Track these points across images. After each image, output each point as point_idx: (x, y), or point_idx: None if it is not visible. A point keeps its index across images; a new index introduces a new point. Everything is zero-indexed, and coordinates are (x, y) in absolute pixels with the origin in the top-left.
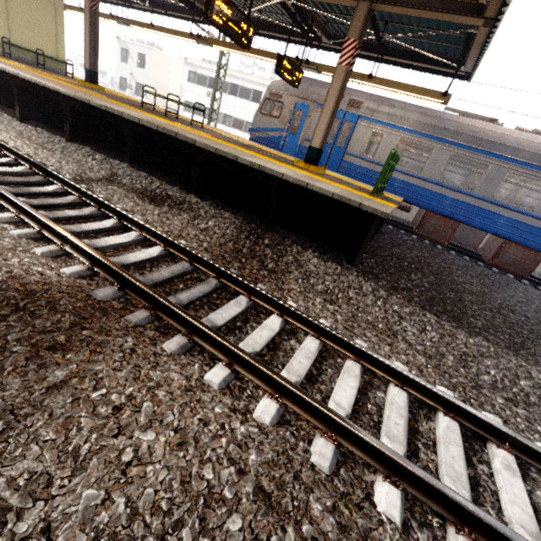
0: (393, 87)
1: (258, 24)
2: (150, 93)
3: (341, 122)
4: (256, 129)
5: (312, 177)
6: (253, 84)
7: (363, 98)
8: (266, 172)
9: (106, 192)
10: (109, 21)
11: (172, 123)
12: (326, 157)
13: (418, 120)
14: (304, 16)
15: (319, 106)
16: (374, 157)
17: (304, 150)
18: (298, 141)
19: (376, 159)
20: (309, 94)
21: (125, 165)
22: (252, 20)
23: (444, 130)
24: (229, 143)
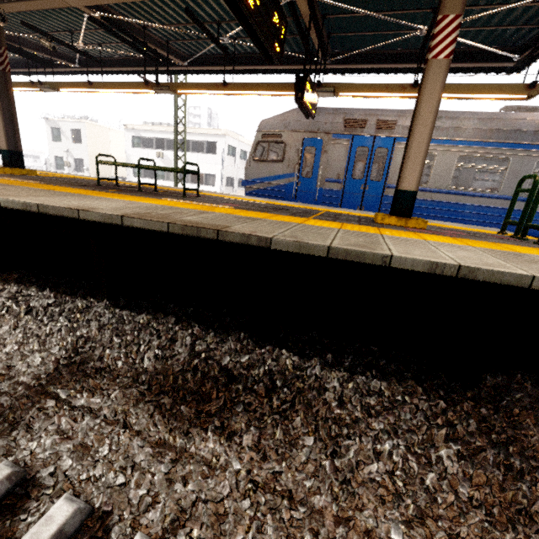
0: (452, 91)
1: (226, 60)
2: (108, 163)
3: (371, 150)
4: (253, 181)
5: (479, 246)
6: (204, 136)
7: (394, 116)
8: (480, 278)
9: (73, 441)
10: (29, 90)
11: (168, 203)
12: (359, 196)
13: (480, 127)
14: (317, 21)
15: (337, 137)
16: (427, 184)
17: (327, 194)
18: (316, 184)
19: (431, 185)
20: (320, 125)
21: (100, 307)
22: (218, 57)
23: (519, 133)
24: (271, 213)
